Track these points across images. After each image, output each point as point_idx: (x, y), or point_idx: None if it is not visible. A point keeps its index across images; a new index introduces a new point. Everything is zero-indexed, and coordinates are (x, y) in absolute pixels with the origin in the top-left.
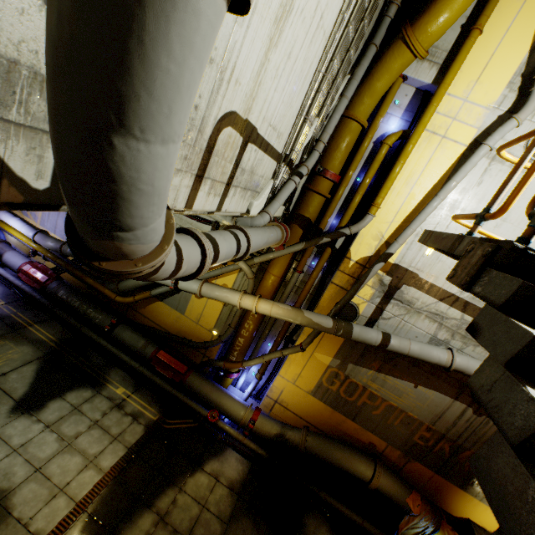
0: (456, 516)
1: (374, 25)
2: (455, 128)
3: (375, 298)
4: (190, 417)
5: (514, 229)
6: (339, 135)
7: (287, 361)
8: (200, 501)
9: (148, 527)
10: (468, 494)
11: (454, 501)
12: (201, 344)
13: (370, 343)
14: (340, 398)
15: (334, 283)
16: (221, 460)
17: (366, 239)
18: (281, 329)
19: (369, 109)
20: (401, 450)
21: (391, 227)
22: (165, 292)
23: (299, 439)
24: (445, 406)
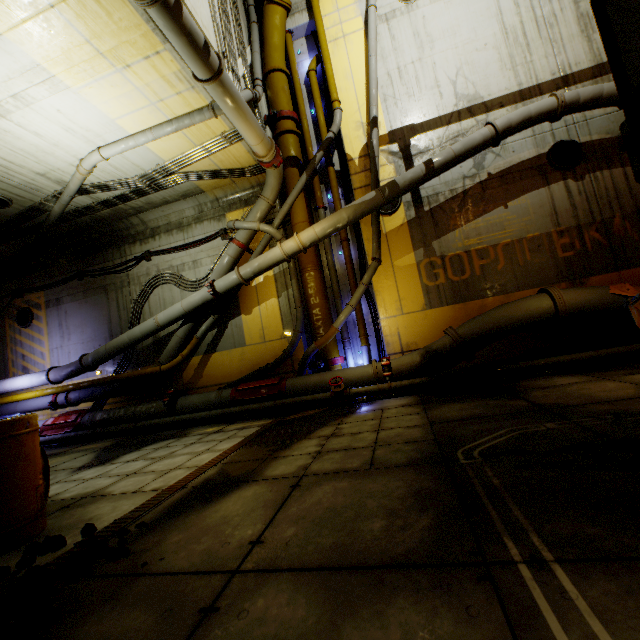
0: None
1: (248, 23)
2: (346, 27)
3: (400, 169)
4: (312, 408)
5: (444, 41)
6: (273, 88)
7: (377, 297)
8: (372, 419)
9: (315, 443)
10: None
11: None
12: (281, 356)
13: (418, 175)
14: (457, 284)
15: (357, 188)
16: (376, 405)
17: (352, 135)
18: (347, 272)
19: (281, 61)
20: (564, 281)
21: (362, 112)
22: (210, 325)
23: (448, 338)
24: (548, 199)
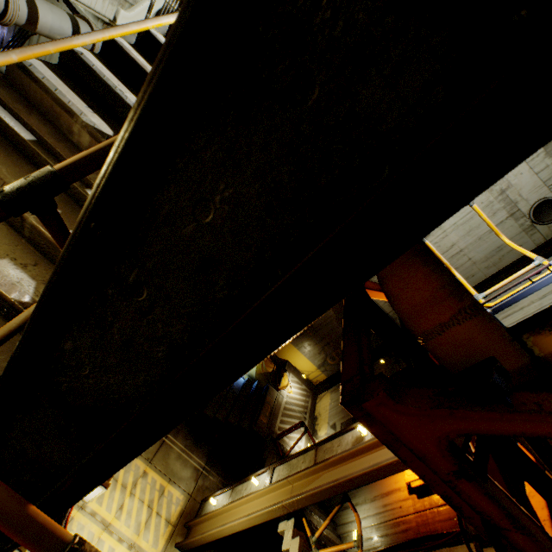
0: (280, 358)
1: None
2: None
3: None
4: None
5: None
6: None
7: None
8: None
9: None
10: (291, 344)
11: (281, 348)
12: None
13: None
14: None
15: None
16: None
17: None
18: None
19: None
20: None
21: None
22: None
23: None
24: None
